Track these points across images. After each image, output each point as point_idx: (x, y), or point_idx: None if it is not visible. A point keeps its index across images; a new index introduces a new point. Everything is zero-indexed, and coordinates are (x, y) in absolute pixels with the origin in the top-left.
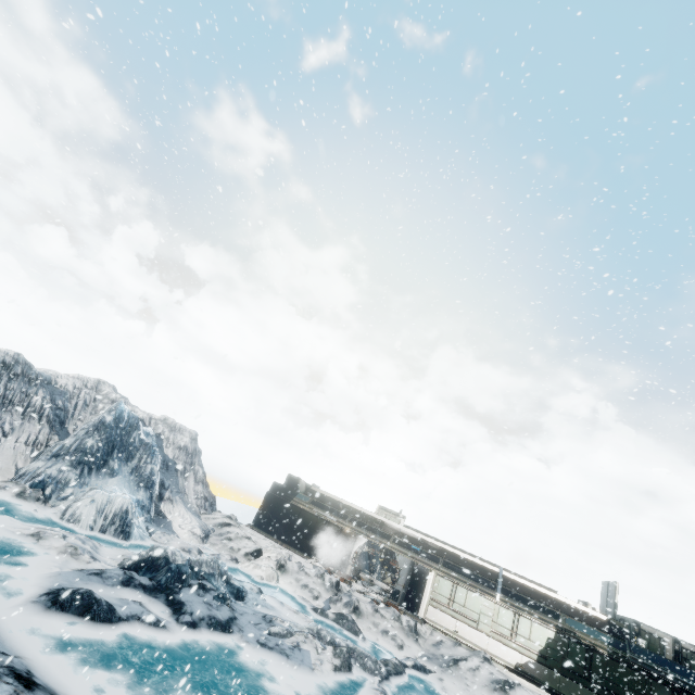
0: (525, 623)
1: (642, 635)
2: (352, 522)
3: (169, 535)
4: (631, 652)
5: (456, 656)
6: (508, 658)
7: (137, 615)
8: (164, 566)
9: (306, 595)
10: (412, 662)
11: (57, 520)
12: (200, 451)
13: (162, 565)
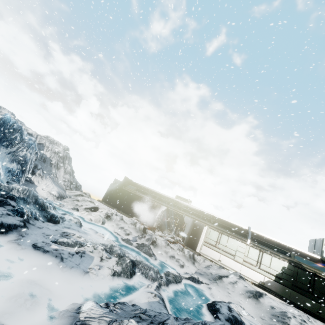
0: (266, 257)
1: None
2: None
3: None
4: None
5: (220, 274)
6: (254, 278)
7: None
8: None
9: (121, 232)
10: (188, 276)
11: None
12: (70, 158)
13: None
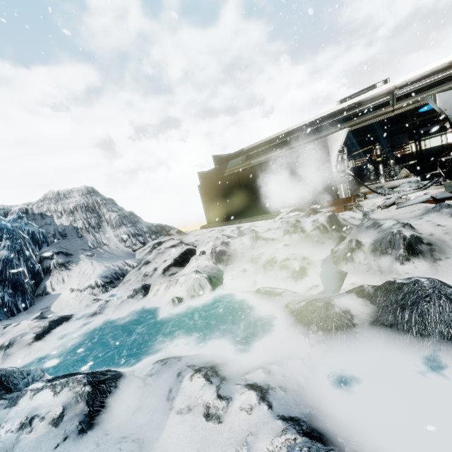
0: None
1: None
2: None
3: (3, 330)
4: None
5: None
6: None
7: None
8: None
9: (277, 280)
10: None
11: None
12: (107, 199)
13: None
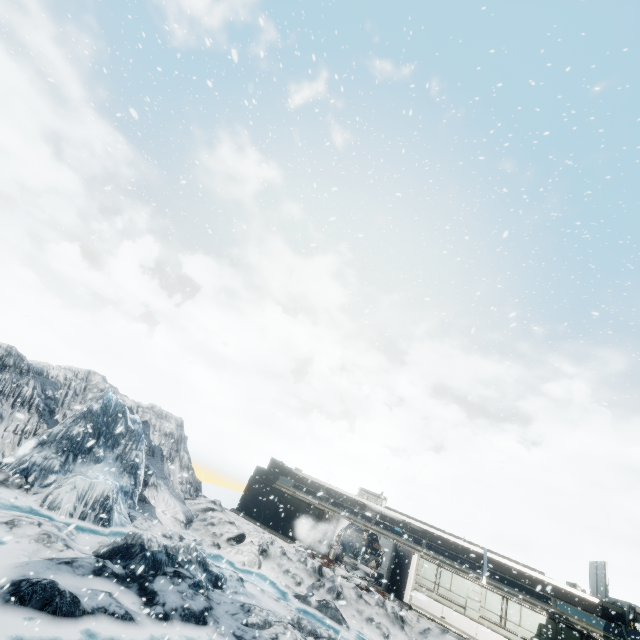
0: (514, 608)
1: (638, 620)
2: (334, 505)
3: (151, 521)
4: (629, 638)
5: None
6: None
7: (104, 607)
8: (139, 553)
9: (288, 581)
10: None
11: (36, 508)
12: (185, 437)
13: (137, 552)
